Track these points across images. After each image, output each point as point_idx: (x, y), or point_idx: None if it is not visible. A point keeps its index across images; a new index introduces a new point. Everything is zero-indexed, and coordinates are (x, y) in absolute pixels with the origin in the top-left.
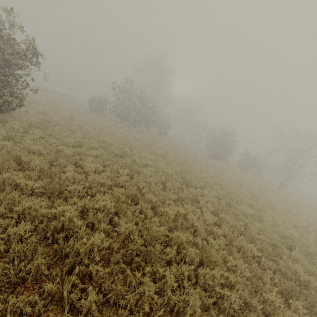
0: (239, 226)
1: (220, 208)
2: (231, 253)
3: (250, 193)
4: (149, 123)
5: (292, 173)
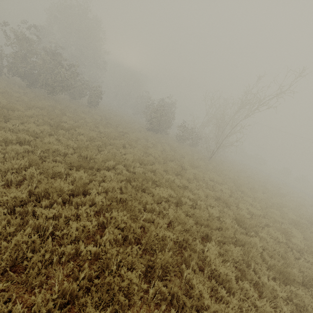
0: (135, 227)
1: (123, 197)
2: (85, 306)
3: (177, 168)
4: (69, 89)
5: (221, 142)
